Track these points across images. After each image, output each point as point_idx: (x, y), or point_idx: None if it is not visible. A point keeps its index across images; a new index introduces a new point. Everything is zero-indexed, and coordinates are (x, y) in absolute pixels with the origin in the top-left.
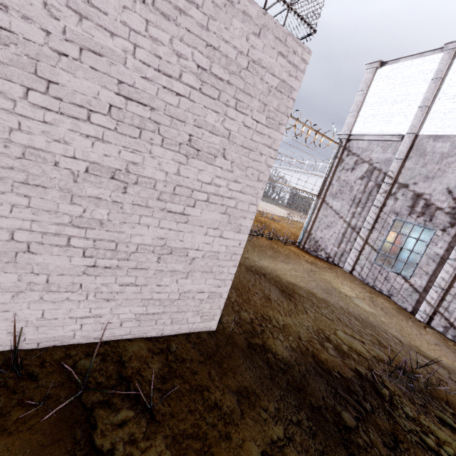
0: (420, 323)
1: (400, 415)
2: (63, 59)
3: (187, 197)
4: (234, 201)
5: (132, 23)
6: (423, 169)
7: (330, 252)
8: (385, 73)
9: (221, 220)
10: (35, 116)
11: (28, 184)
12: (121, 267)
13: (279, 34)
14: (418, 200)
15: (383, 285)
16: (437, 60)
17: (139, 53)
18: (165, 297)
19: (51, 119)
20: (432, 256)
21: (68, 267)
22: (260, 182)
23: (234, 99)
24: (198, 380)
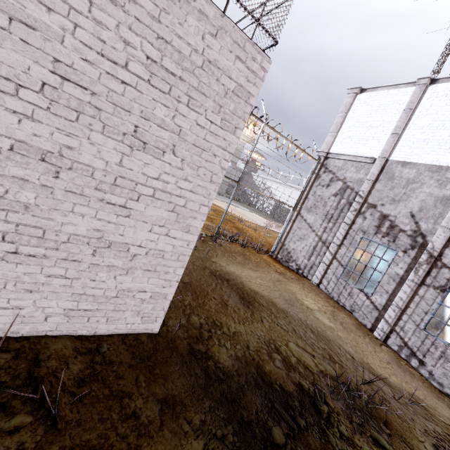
0: (376, 341)
1: (334, 434)
2: None
3: (129, 190)
4: (183, 199)
5: (73, 2)
6: (391, 192)
7: (301, 264)
8: (364, 99)
9: (168, 218)
10: None
11: None
12: (49, 257)
13: (238, 39)
14: (384, 221)
15: (347, 300)
16: (409, 93)
17: (80, 34)
18: (100, 293)
19: None
20: (392, 275)
21: None
22: (213, 183)
23: (186, 96)
24: (121, 385)
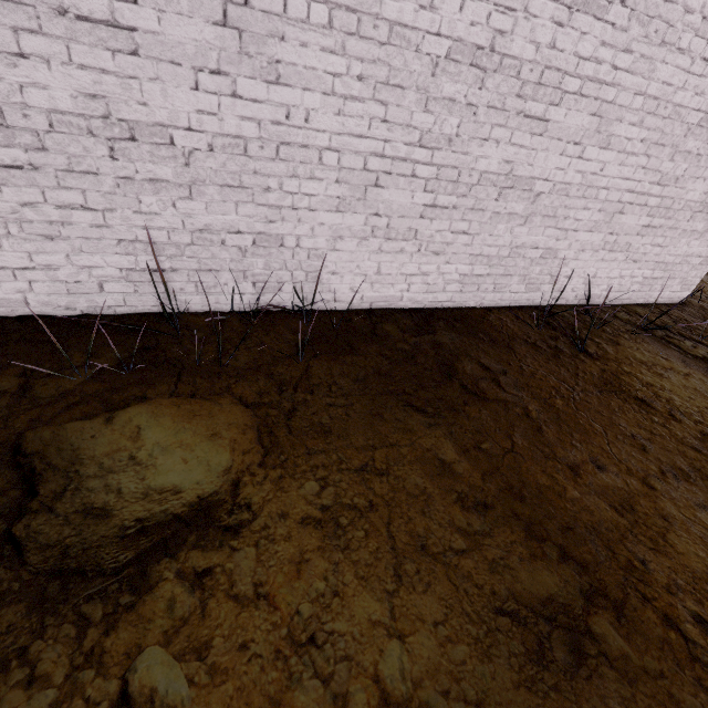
0: None
1: None
2: None
3: None
4: None
5: None
6: None
7: None
8: None
9: None
10: (697, 71)
11: (655, 145)
12: (662, 227)
13: None
14: None
15: None
16: None
17: None
18: (671, 261)
19: (706, 71)
20: None
21: (632, 227)
22: None
23: None
24: None
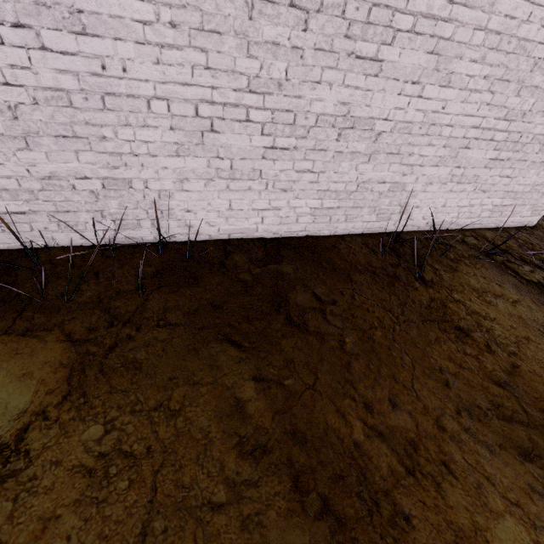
0: None
1: None
2: None
3: None
4: None
5: None
6: None
7: None
8: None
9: None
10: (543, 2)
11: (499, 81)
12: (510, 160)
13: None
14: None
15: None
16: None
17: None
18: (520, 190)
19: None
20: None
21: (479, 161)
22: None
23: None
24: None
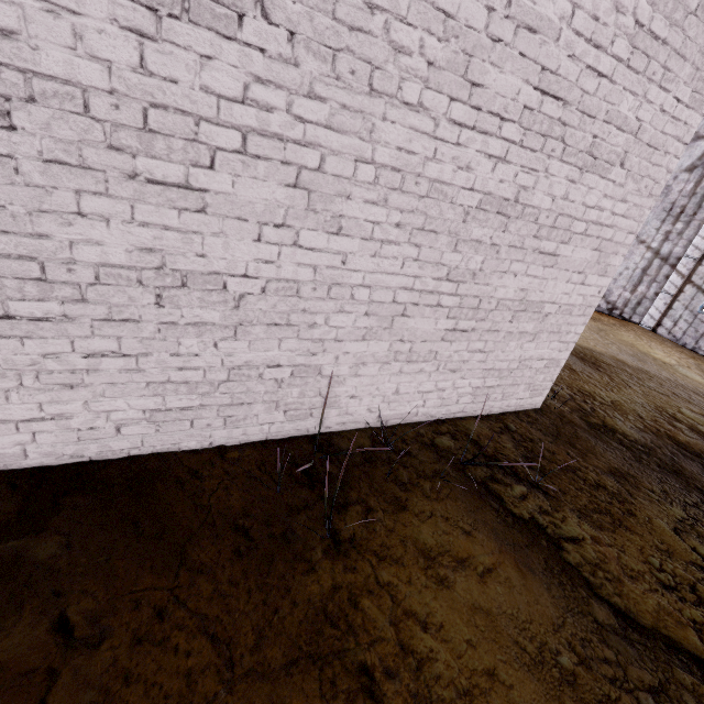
0: None
1: None
2: (495, 48)
3: (563, 231)
4: (611, 230)
5: None
6: None
7: (617, 300)
8: None
9: (589, 260)
10: (449, 137)
11: (422, 231)
12: (476, 330)
13: None
14: None
15: None
16: None
17: (575, 18)
18: (505, 366)
19: (463, 139)
20: None
21: (431, 332)
22: (650, 197)
23: (661, 68)
24: (562, 460)
